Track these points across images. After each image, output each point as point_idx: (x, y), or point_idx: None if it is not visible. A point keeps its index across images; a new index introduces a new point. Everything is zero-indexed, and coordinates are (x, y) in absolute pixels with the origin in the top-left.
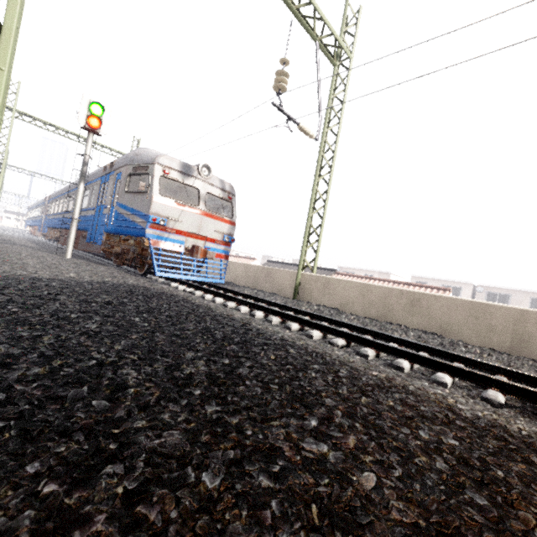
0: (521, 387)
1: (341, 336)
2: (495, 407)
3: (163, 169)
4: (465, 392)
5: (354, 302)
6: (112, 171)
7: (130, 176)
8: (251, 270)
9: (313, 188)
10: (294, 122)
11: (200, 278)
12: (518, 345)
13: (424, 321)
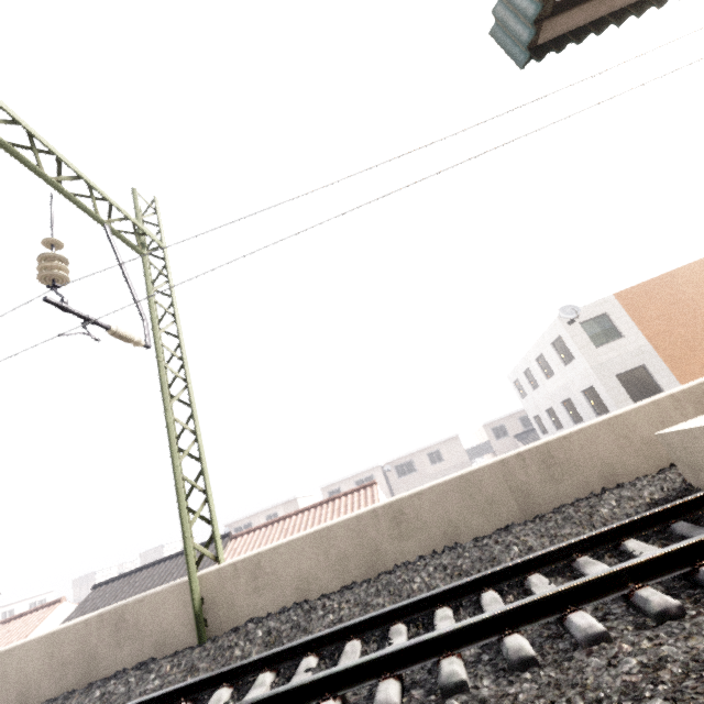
0: (651, 558)
1: (377, 673)
2: (679, 618)
3: None
4: (620, 622)
5: (317, 572)
6: None
7: None
8: (68, 641)
9: (167, 418)
10: (98, 325)
11: None
12: (525, 503)
13: (424, 538)
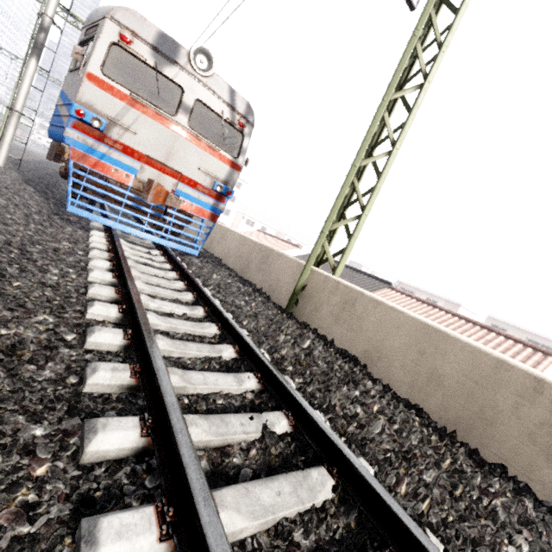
0: None
1: None
2: None
3: (120, 30)
4: None
5: (395, 360)
6: None
7: (82, 46)
8: (246, 247)
9: (378, 110)
10: None
11: (152, 237)
12: None
13: None
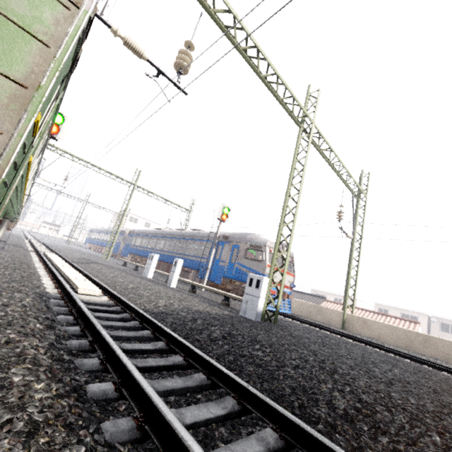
0: None
1: (405, 358)
2: None
3: (269, 249)
4: None
5: (386, 336)
6: (228, 242)
7: (247, 249)
8: (305, 305)
9: (350, 264)
10: (345, 233)
11: (283, 311)
12: None
13: (434, 352)
